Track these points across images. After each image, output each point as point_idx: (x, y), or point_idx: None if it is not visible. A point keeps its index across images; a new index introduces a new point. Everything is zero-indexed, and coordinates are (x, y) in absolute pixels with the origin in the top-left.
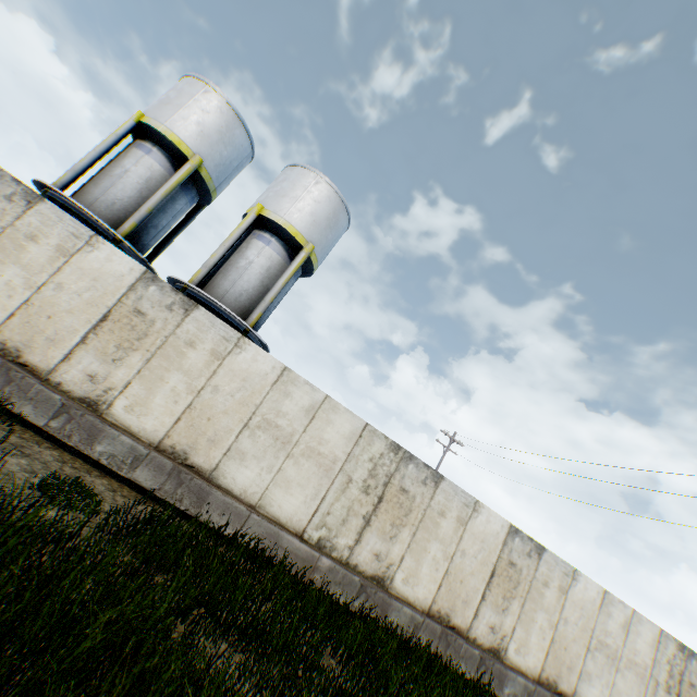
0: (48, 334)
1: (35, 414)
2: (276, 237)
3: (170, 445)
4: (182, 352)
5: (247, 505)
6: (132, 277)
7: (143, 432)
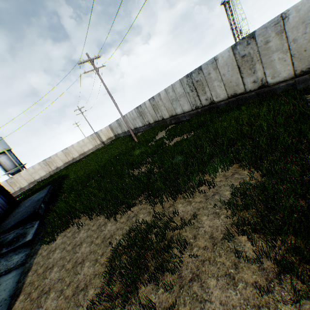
0: (11, 191)
1: (20, 193)
2: (0, 155)
3: (30, 183)
4: (19, 179)
5: (41, 178)
6: (6, 182)
7: (27, 185)
